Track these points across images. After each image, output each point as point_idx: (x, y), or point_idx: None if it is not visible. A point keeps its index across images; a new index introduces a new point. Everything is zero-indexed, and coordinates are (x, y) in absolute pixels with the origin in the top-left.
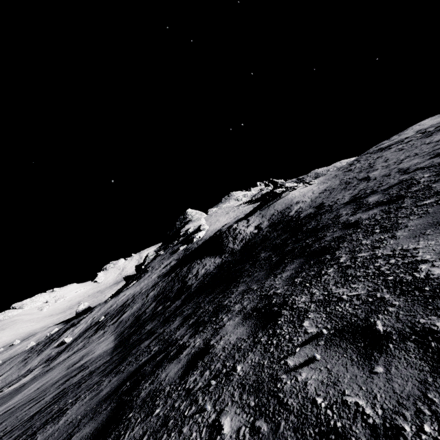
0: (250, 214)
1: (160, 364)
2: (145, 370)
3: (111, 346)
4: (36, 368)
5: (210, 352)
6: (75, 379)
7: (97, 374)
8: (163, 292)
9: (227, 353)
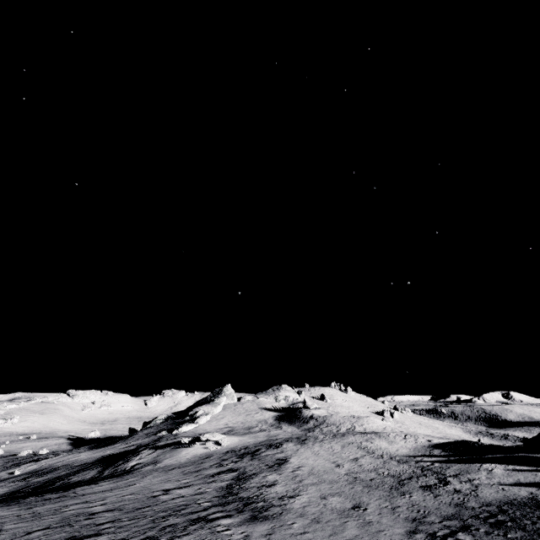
0: (167, 446)
1: None
2: None
3: None
4: None
5: None
6: None
7: None
8: (58, 478)
9: None
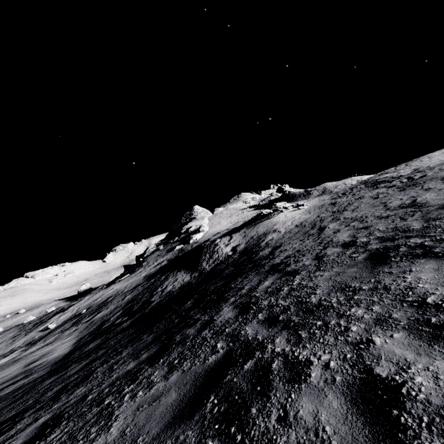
0: (237, 230)
1: None
2: None
3: (66, 351)
4: (17, 349)
5: None
6: (10, 388)
7: (9, 399)
8: (134, 300)
9: None
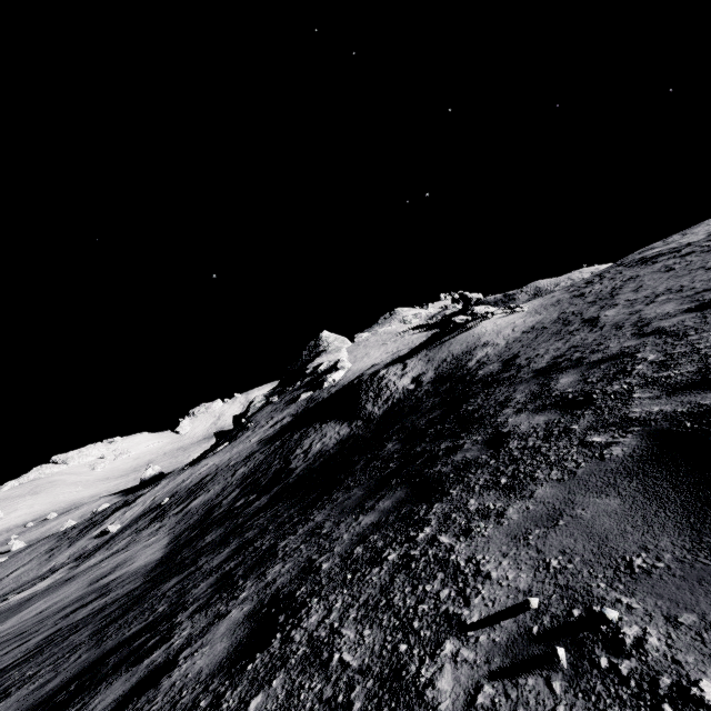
0: (411, 354)
1: (122, 664)
2: (107, 664)
3: (158, 556)
4: (60, 567)
5: (159, 683)
6: (82, 612)
7: (98, 621)
8: (255, 473)
9: (159, 707)
